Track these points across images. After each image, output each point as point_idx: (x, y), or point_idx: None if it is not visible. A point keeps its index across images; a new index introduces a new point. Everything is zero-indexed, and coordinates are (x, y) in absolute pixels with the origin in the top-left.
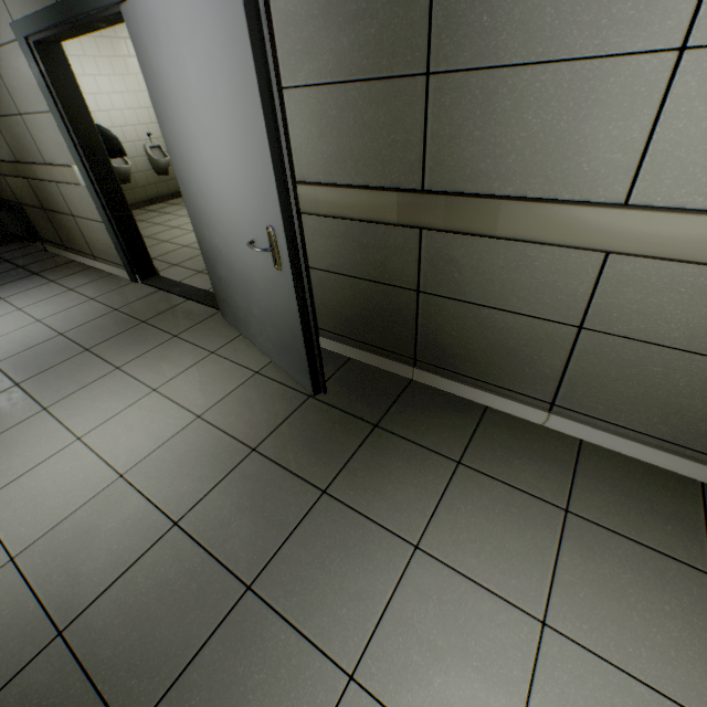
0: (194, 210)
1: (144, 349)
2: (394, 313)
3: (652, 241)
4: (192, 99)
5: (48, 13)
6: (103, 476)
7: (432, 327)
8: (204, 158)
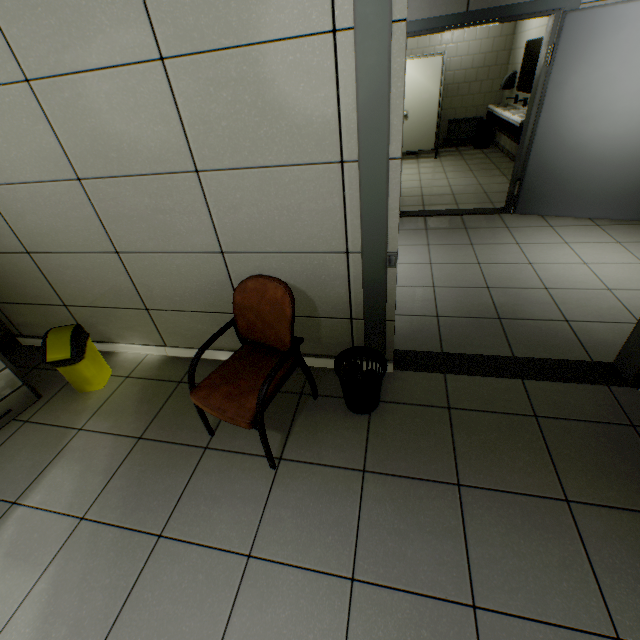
0: (553, 134)
1: (506, 235)
2: None
3: None
4: (639, 60)
5: (454, 17)
6: (636, 266)
7: None
8: (619, 94)
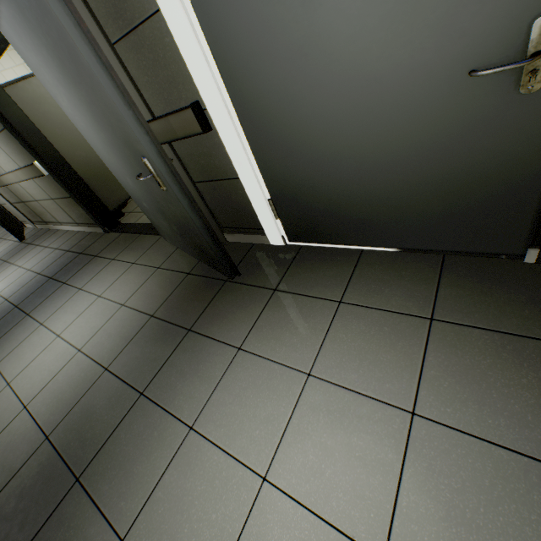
0: None
1: None
2: (30, 210)
3: (13, 180)
4: None
5: None
6: None
7: (35, 211)
8: None
